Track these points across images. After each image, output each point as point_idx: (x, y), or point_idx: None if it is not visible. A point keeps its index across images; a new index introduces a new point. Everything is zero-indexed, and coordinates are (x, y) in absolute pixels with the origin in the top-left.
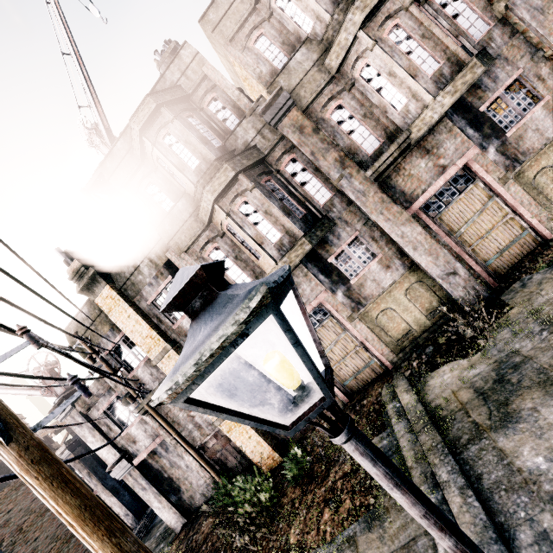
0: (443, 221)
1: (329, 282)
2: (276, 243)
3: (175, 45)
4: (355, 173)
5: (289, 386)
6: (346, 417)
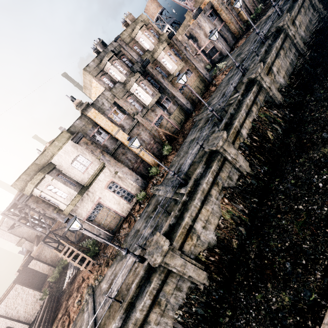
0: None
1: None
2: None
3: None
4: None
5: None
6: None
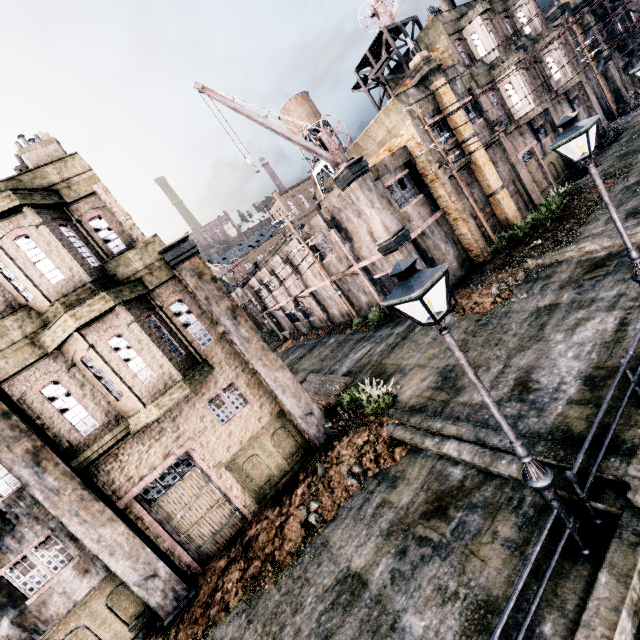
0: None
1: (535, 138)
2: (533, 98)
3: None
4: (546, 94)
5: None
6: None
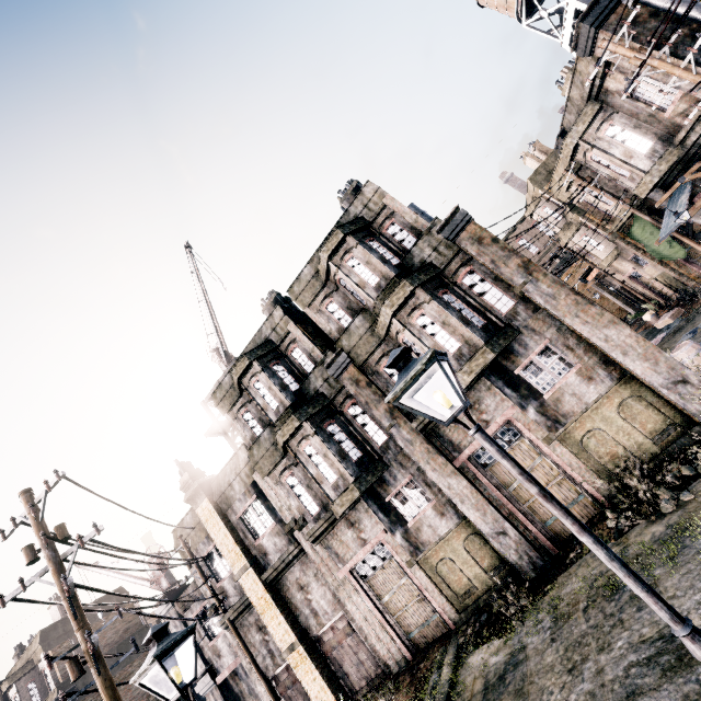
0: (495, 473)
1: (388, 521)
2: (332, 483)
3: (276, 295)
4: (403, 423)
5: (176, 683)
6: (194, 700)
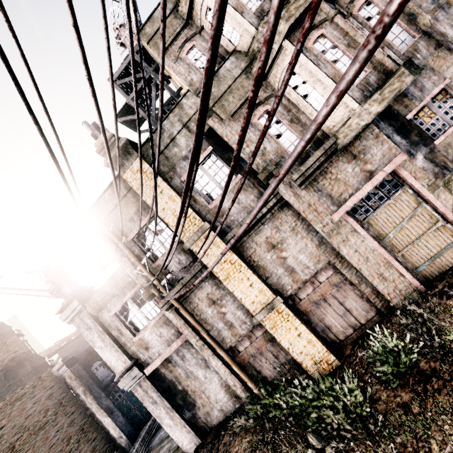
0: None
1: (407, 143)
2: (359, 82)
3: None
4: None
5: None
6: None
